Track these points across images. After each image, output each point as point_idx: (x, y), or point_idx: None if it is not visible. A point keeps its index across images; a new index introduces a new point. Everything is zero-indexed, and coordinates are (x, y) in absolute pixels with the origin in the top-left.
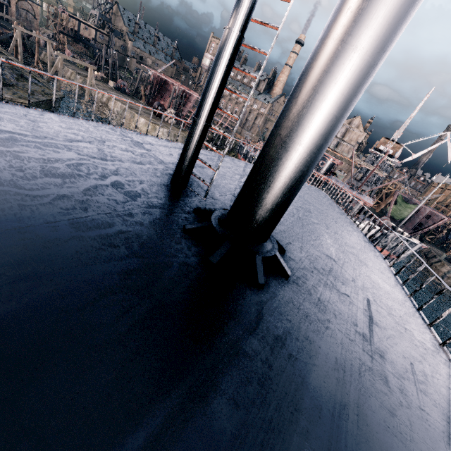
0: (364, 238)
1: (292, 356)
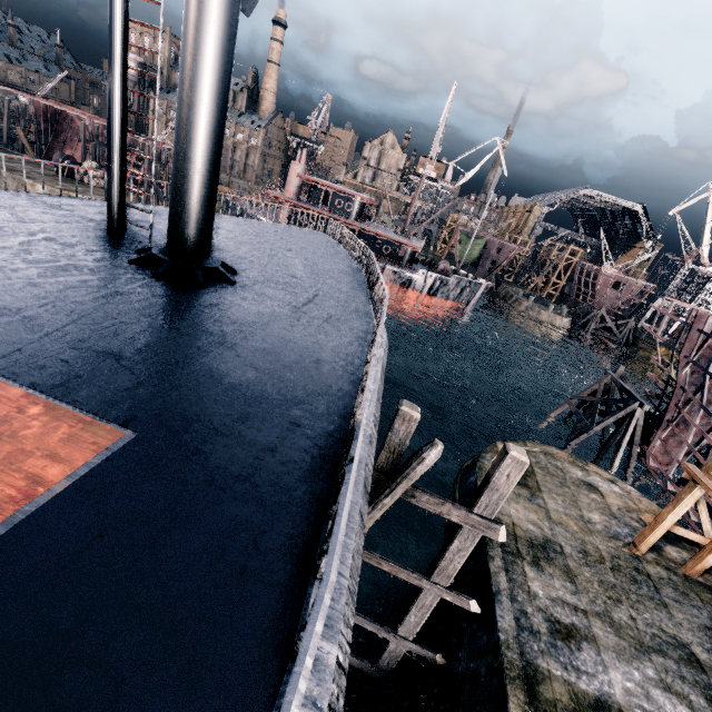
0: (354, 266)
1: (221, 309)
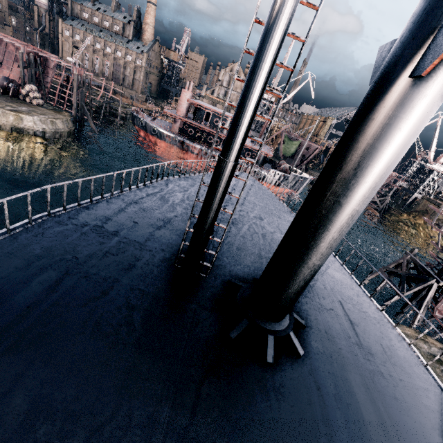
0: None
1: (348, 405)
